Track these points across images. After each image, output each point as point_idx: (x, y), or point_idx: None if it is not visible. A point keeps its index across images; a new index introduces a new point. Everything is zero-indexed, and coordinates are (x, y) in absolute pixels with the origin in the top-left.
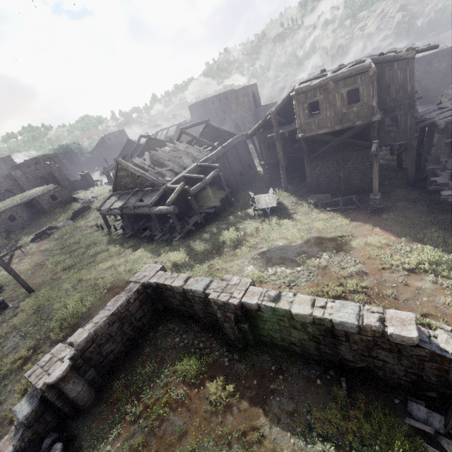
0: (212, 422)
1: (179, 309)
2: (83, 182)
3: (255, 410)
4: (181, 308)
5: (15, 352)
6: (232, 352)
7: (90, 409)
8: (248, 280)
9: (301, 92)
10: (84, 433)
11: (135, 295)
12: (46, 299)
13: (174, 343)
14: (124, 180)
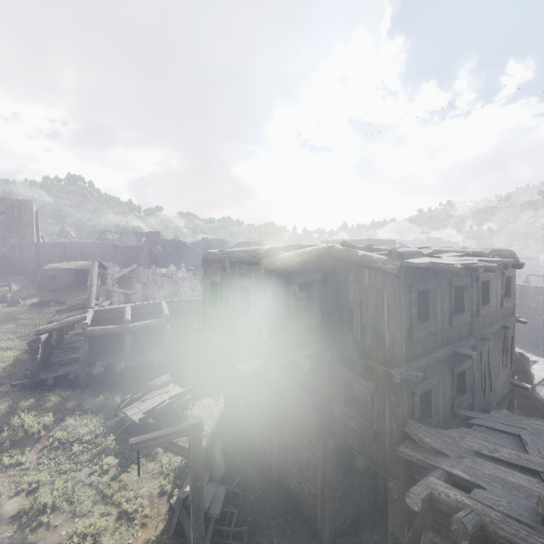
0: None
1: None
2: None
3: None
4: None
5: None
6: None
7: None
8: None
9: (207, 260)
10: None
11: None
12: None
13: None
14: None
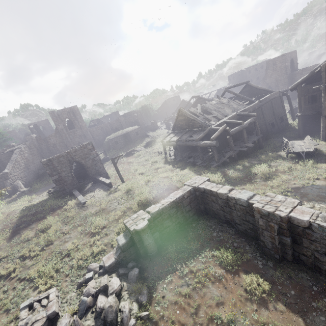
0: (247, 306)
1: (217, 213)
2: (152, 127)
3: (293, 316)
4: (219, 212)
5: (115, 211)
6: (266, 259)
7: (153, 257)
8: (295, 200)
9: None
10: (149, 270)
11: (188, 194)
12: (131, 187)
13: (212, 236)
14: (181, 123)
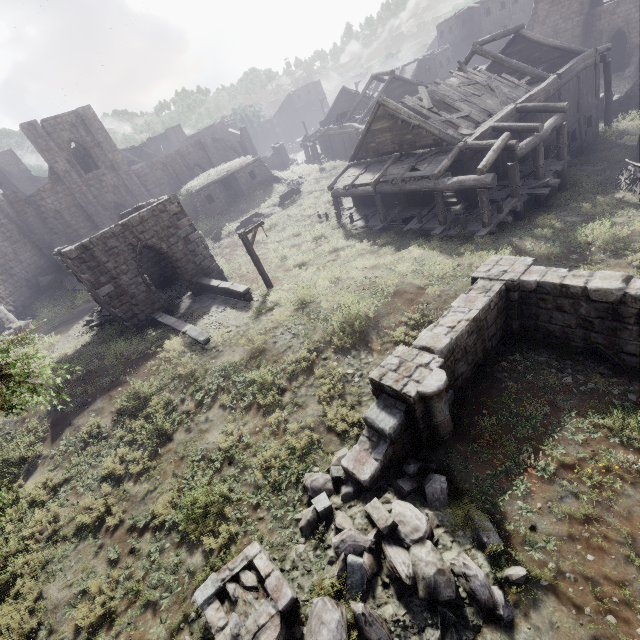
0: None
1: (561, 334)
2: (276, 159)
3: None
4: (570, 333)
5: (291, 352)
6: None
7: (450, 444)
8: None
9: None
10: (459, 472)
11: (496, 298)
12: (305, 296)
13: (565, 384)
14: (379, 138)
